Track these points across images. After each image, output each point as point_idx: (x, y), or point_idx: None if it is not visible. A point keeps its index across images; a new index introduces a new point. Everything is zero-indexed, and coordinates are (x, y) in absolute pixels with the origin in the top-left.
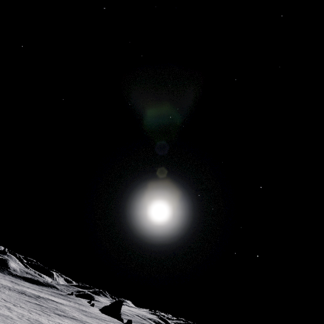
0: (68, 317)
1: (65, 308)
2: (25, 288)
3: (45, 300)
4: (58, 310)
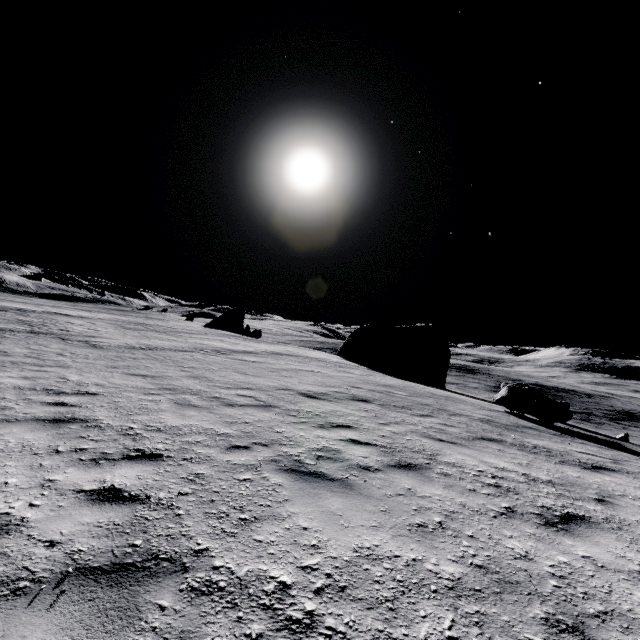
0: (17, 331)
1: (76, 321)
2: (1, 302)
3: (24, 313)
4: (20, 323)
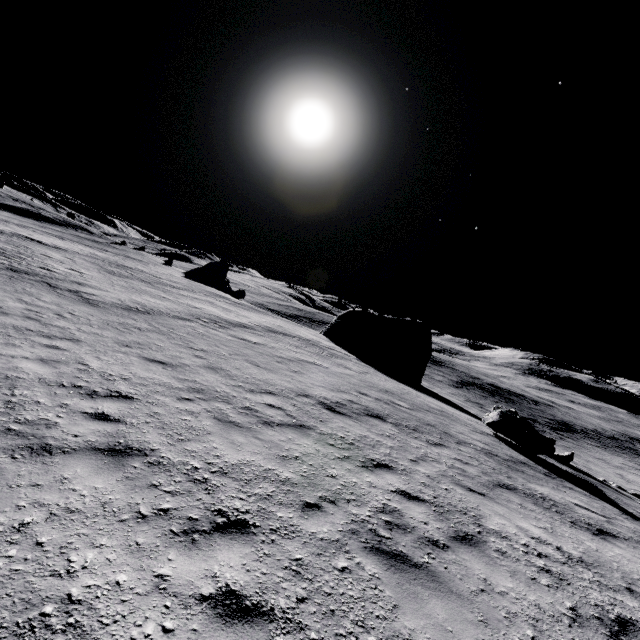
0: None
1: (53, 254)
2: None
3: None
4: None
